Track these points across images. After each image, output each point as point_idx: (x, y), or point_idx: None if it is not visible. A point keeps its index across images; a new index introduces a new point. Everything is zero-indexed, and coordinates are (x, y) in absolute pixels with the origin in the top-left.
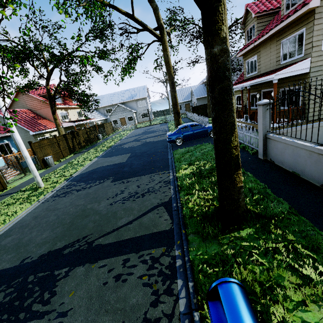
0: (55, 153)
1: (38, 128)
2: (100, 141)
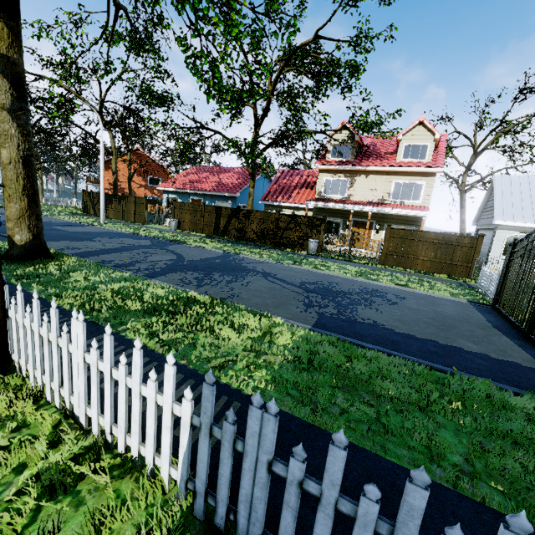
0: (194, 223)
1: (273, 197)
2: (298, 252)
